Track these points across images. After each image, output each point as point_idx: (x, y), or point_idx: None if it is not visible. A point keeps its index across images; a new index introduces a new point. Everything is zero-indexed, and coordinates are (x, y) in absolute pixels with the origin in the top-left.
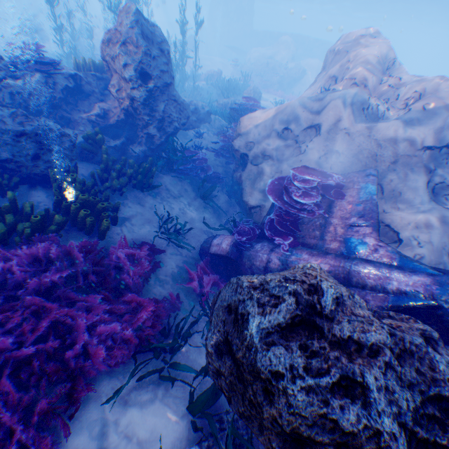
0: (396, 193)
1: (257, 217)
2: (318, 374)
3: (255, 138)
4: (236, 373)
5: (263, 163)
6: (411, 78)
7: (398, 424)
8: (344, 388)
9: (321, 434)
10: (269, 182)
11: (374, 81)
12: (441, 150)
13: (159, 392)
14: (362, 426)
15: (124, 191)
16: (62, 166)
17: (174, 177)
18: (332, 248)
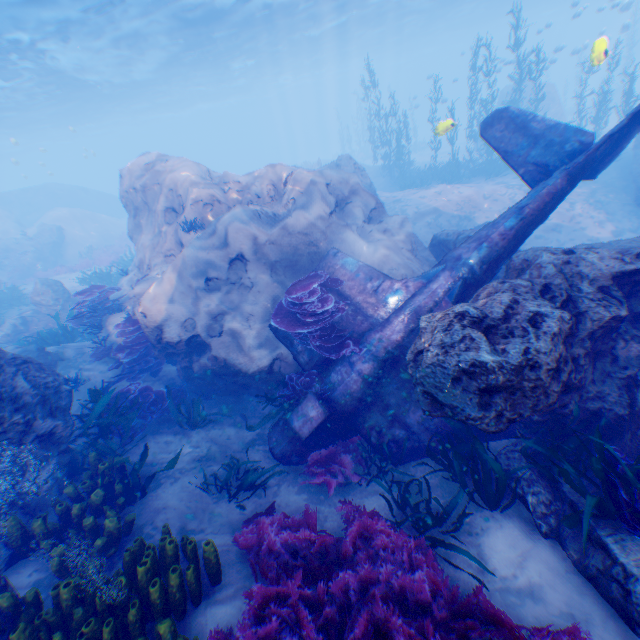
0: (349, 253)
1: (286, 367)
2: (527, 332)
3: (185, 312)
4: (507, 394)
5: (227, 324)
6: (247, 177)
7: (556, 310)
8: (535, 324)
9: (558, 347)
10: (276, 325)
11: (220, 193)
12: (335, 209)
13: (469, 537)
14: (557, 323)
15: (134, 518)
16: (2, 619)
17: (133, 446)
18: (384, 313)
